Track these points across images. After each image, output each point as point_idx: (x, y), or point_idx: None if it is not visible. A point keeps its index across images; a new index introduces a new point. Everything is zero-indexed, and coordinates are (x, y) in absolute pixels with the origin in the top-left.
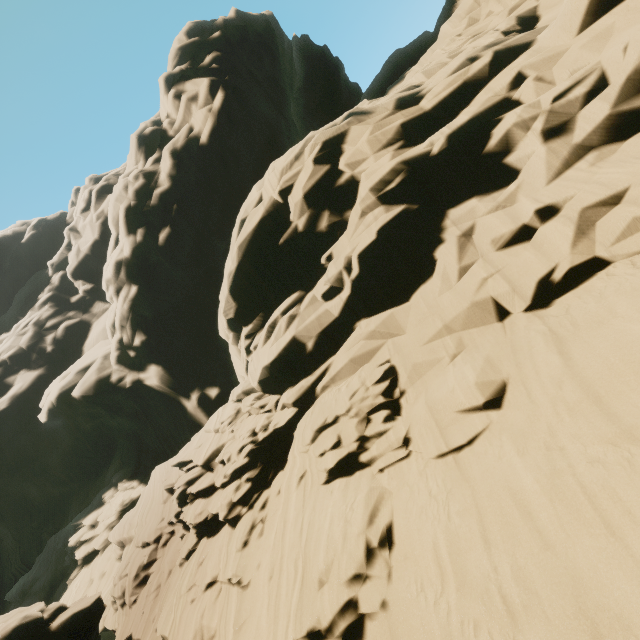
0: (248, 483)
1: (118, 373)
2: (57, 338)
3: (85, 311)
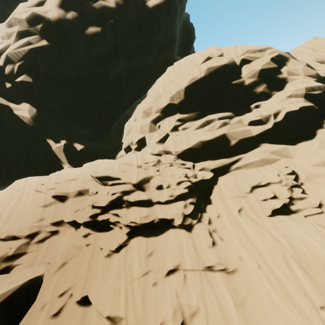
0: (192, 205)
1: None
2: None
3: None
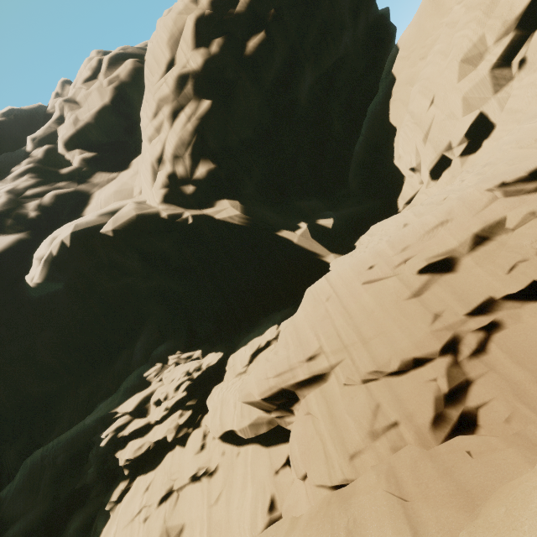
0: None
1: (170, 211)
2: (43, 204)
3: (81, 182)
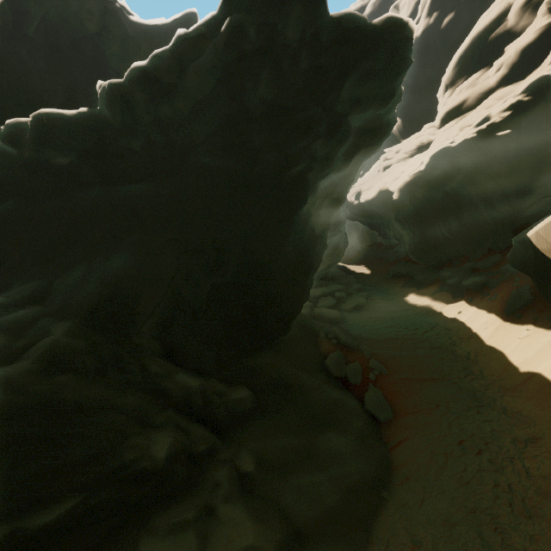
0: (407, 154)
1: None
2: None
3: None
